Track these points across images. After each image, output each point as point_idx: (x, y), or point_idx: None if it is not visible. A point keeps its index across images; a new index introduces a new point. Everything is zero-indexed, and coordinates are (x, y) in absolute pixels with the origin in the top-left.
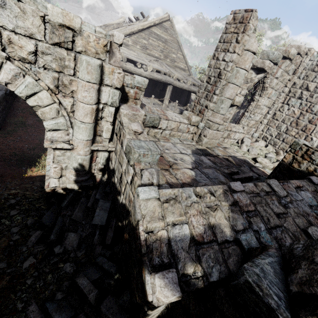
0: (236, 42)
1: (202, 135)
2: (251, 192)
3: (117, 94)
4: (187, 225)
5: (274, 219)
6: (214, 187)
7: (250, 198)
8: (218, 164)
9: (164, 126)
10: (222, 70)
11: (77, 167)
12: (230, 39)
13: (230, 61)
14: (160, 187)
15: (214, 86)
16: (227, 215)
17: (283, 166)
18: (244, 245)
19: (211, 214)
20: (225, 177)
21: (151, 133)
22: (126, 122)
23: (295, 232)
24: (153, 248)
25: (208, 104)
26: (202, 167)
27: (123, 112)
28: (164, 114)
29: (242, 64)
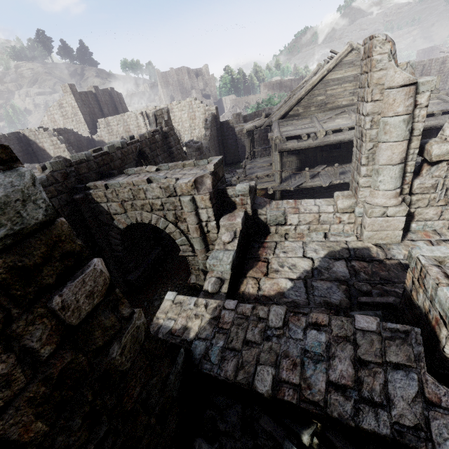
0: (367, 87)
1: (362, 226)
2: (241, 313)
3: (211, 212)
4: (174, 321)
5: (237, 343)
6: (213, 301)
7: (233, 318)
8: (361, 275)
9: (294, 221)
10: (362, 129)
11: (202, 269)
12: (364, 82)
13: (366, 115)
14: (216, 294)
15: (359, 153)
16: (201, 325)
17: (406, 294)
18: (192, 347)
19: (192, 320)
20: (349, 297)
21: (280, 231)
22: (221, 233)
23: (246, 362)
24: (152, 326)
25: (358, 179)
26: (318, 278)
27: (221, 224)
28: (294, 206)
29: (387, 111)
